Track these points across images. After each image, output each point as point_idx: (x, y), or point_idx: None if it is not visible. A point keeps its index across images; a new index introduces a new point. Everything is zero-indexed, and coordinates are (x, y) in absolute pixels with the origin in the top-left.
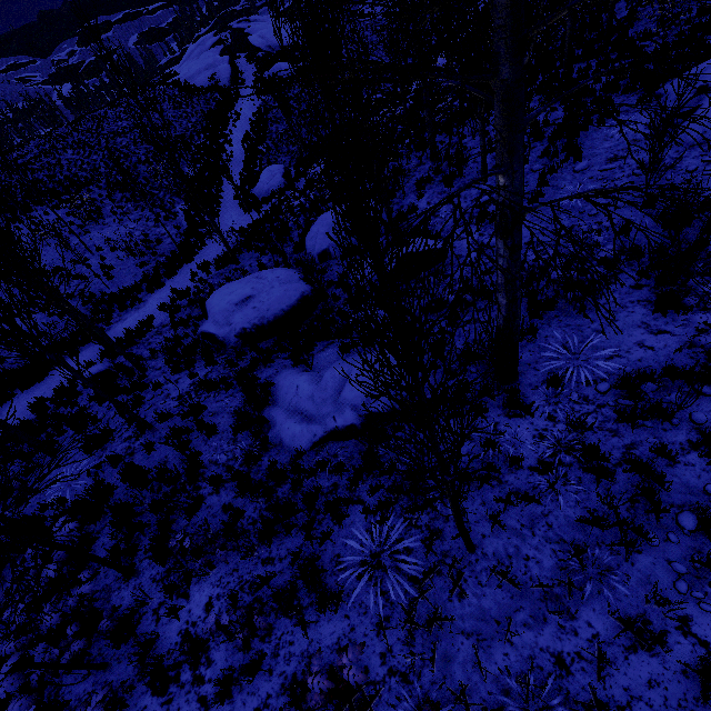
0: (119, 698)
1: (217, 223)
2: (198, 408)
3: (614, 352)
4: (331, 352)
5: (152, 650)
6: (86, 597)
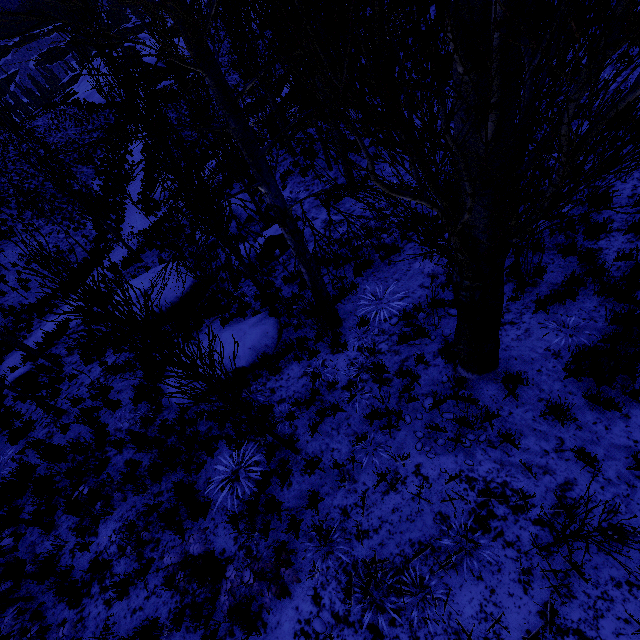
0: (43, 617)
1: (123, 228)
2: (105, 389)
3: (405, 294)
4: (215, 326)
5: (69, 579)
6: (9, 550)
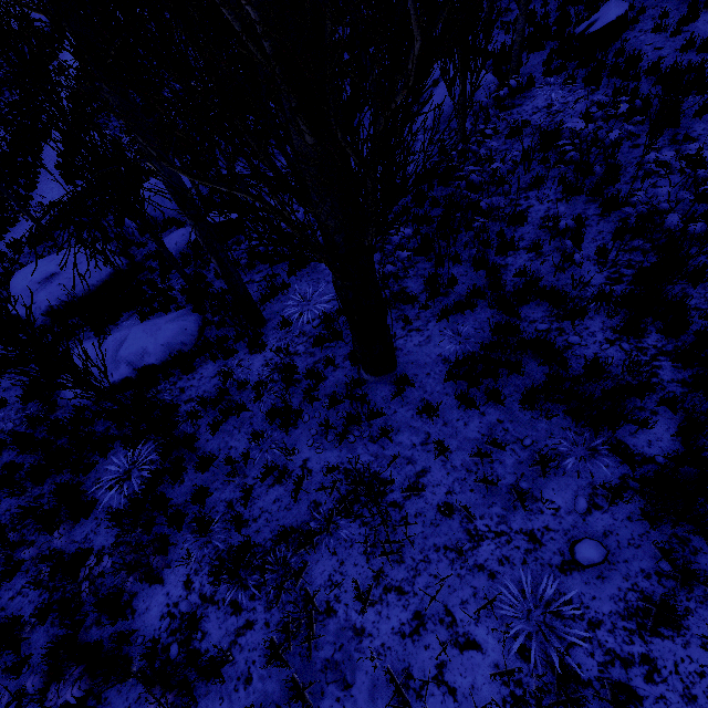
0: None
1: (34, 197)
2: None
3: (333, 297)
4: (134, 320)
5: None
6: None
